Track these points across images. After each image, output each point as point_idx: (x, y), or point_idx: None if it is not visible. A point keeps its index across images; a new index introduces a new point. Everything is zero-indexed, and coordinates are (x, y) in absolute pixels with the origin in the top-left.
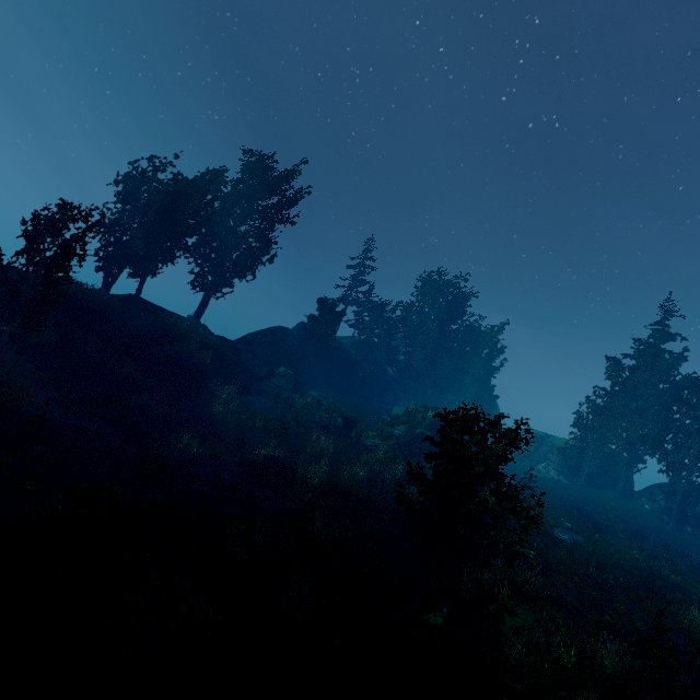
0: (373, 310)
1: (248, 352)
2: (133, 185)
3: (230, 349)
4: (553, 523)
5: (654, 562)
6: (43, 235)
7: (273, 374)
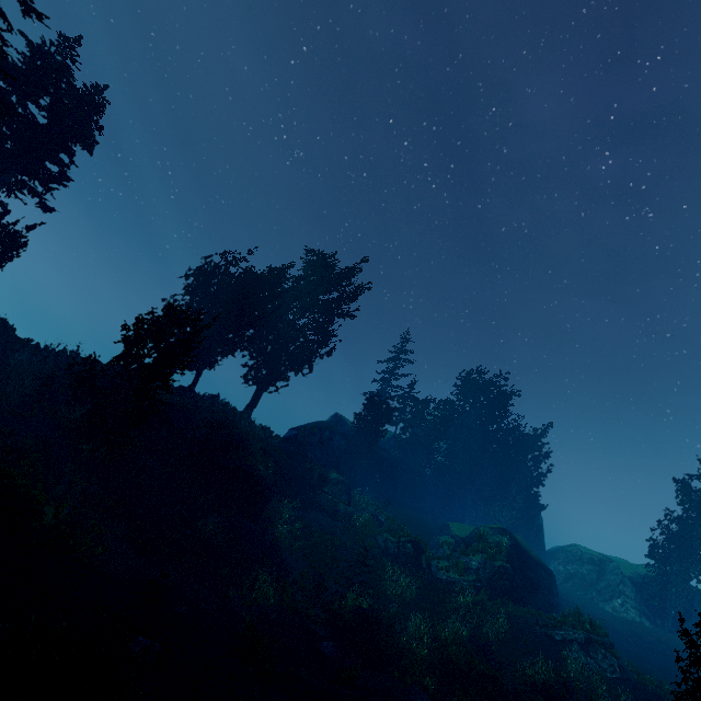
0: (416, 406)
1: (300, 455)
2: (204, 276)
3: (283, 452)
4: None
5: None
6: (144, 339)
7: (325, 481)
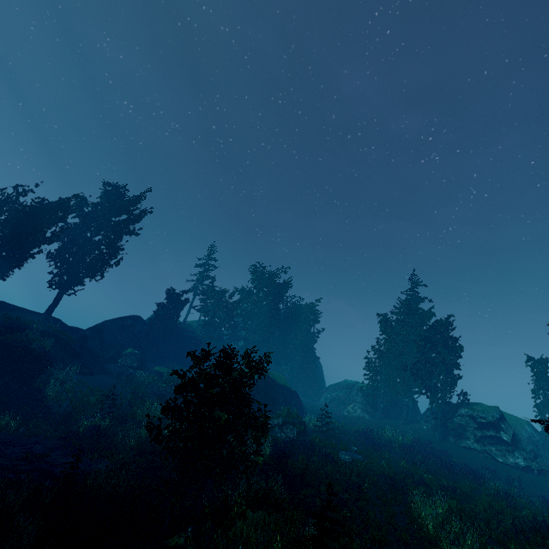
0: (215, 297)
1: (97, 338)
2: None
3: (77, 336)
4: (342, 448)
5: (413, 466)
6: None
7: (121, 355)
